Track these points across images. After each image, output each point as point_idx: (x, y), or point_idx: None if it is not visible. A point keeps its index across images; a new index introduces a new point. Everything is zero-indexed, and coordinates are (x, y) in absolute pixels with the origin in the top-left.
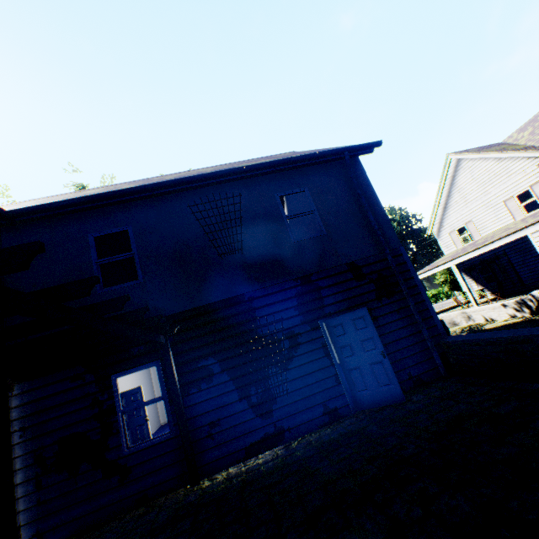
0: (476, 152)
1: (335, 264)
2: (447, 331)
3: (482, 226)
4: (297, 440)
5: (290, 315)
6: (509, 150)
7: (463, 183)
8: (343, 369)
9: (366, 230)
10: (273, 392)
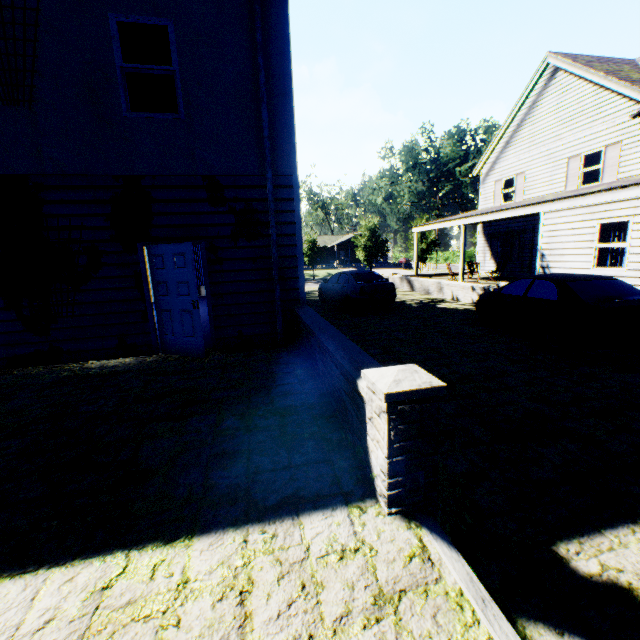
0: (583, 63)
1: (185, 172)
2: (392, 298)
3: (531, 186)
4: (72, 365)
5: (97, 225)
6: (619, 77)
7: (544, 111)
8: (156, 307)
9: (253, 133)
10: (54, 311)
